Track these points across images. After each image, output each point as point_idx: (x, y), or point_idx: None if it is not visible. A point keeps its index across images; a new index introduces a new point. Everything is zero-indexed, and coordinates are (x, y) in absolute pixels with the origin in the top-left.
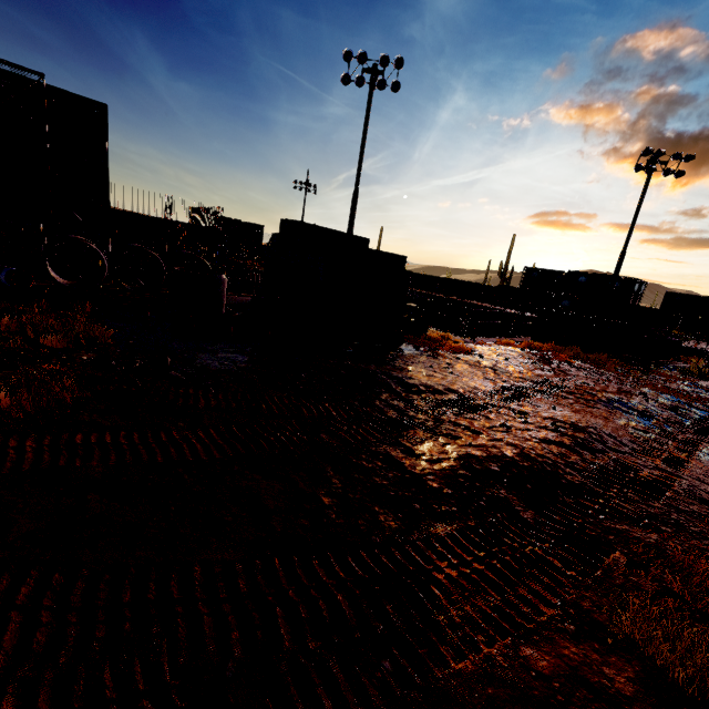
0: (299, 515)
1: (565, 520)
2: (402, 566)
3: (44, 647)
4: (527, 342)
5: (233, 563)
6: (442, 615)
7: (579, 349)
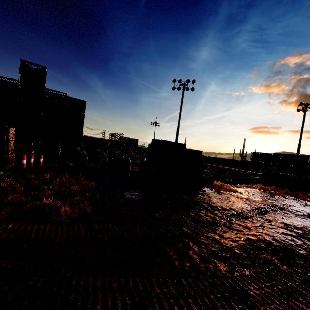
0: (185, 261)
1: (303, 271)
2: (234, 286)
3: (111, 305)
4: (261, 186)
5: (165, 279)
6: (257, 309)
7: (287, 189)
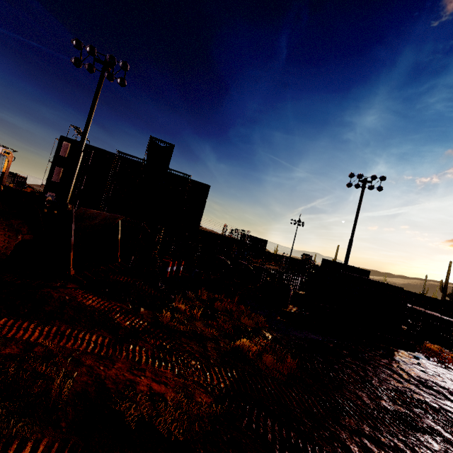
0: None
1: None
2: None
3: None
4: None
5: None
6: None
7: None
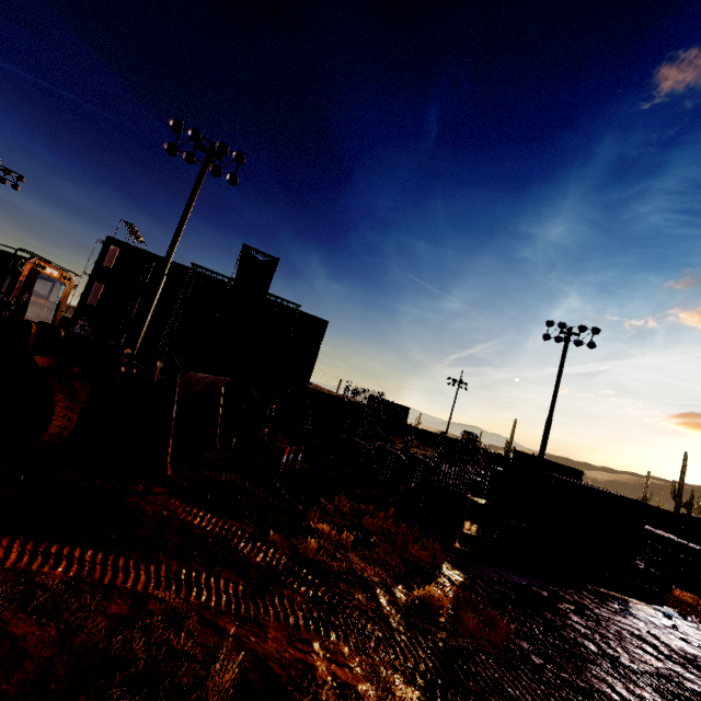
0: None
1: None
2: None
3: None
4: None
5: None
6: None
7: None
